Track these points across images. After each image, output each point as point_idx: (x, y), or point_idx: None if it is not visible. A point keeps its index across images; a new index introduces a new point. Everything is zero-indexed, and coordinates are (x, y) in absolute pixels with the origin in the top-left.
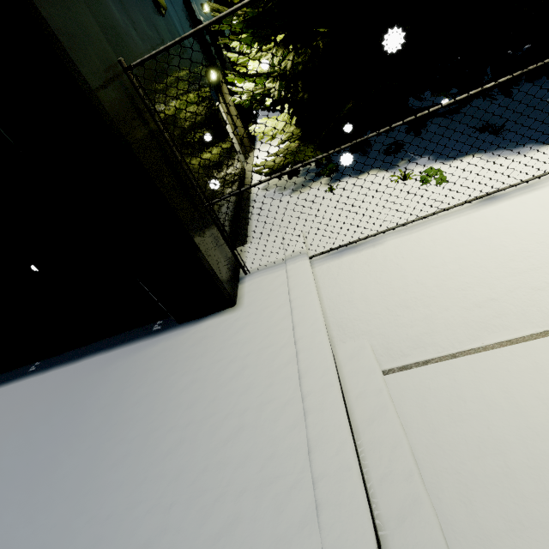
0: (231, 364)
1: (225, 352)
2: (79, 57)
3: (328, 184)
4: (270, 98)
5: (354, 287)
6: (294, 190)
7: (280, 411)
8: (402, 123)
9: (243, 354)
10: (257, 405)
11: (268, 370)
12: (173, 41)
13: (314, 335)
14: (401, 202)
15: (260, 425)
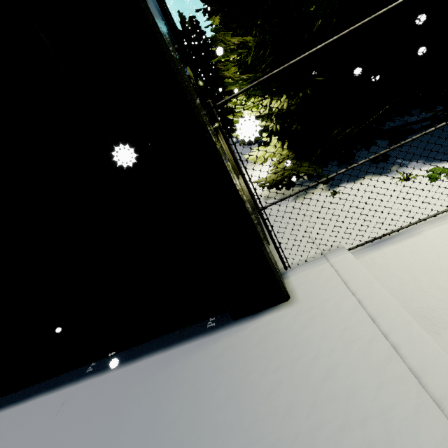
0: (315, 361)
1: (301, 348)
2: (194, 98)
3: (367, 184)
4: (266, 132)
5: (415, 276)
6: (296, 197)
7: (413, 420)
8: (434, 129)
9: (325, 350)
10: (377, 412)
11: (368, 368)
12: (252, 84)
13: (407, 327)
14: (416, 198)
15: (396, 439)
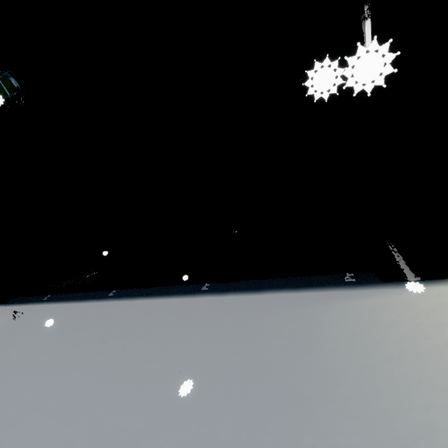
0: None
1: None
2: None
3: None
4: None
5: None
6: None
7: None
8: None
9: None
10: None
11: None
12: None
13: None
14: None
15: None
